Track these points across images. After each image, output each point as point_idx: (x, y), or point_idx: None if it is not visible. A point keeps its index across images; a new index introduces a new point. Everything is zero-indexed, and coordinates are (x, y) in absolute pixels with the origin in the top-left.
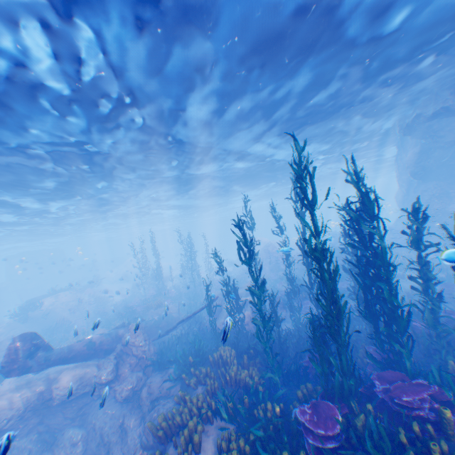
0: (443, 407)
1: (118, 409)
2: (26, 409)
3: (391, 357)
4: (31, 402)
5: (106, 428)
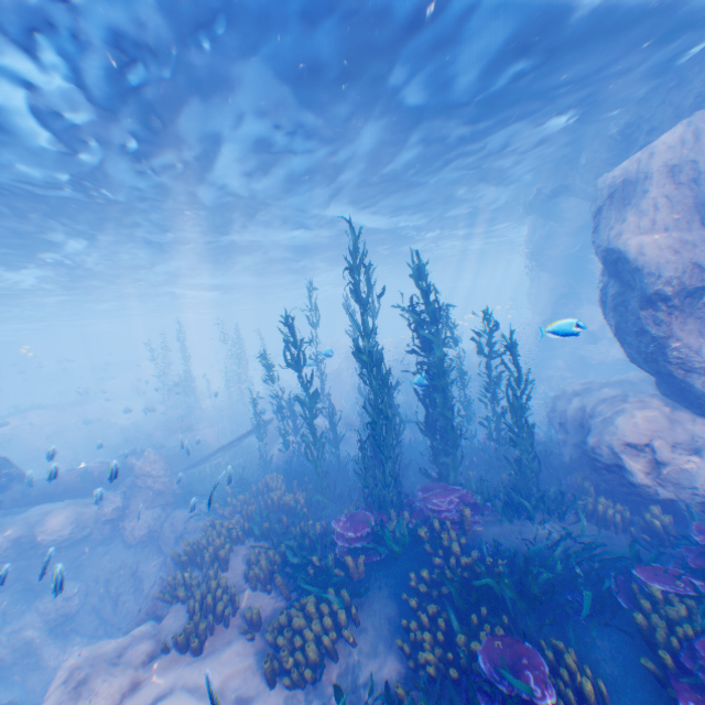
0: (465, 506)
1: (129, 555)
2: None
3: (444, 471)
4: (2, 550)
5: (113, 577)
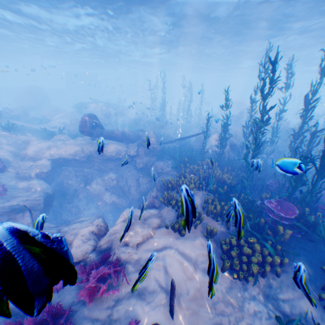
0: None
1: (135, 173)
2: (90, 156)
3: None
4: (92, 154)
5: (129, 179)
